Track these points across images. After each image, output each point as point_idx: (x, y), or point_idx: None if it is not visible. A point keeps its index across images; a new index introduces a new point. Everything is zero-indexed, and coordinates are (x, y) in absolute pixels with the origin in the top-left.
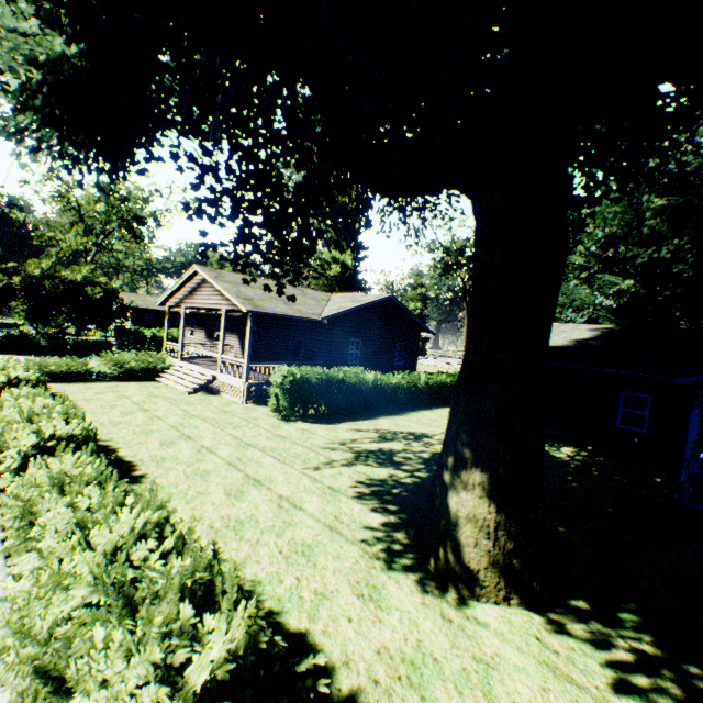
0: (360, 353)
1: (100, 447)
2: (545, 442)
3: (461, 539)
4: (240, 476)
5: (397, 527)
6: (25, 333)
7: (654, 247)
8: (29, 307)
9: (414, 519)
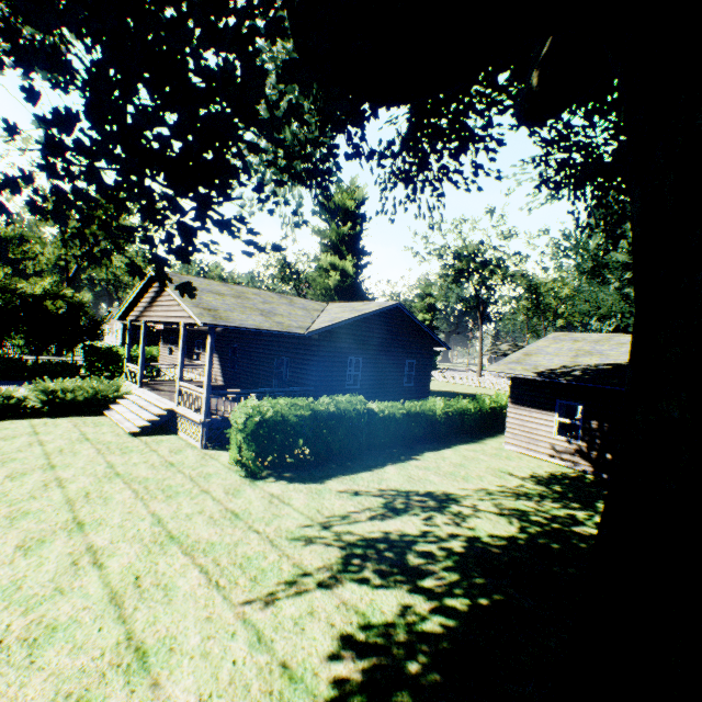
0: (361, 374)
1: None
2: None
3: None
4: (112, 639)
5: None
6: None
7: None
8: None
9: None
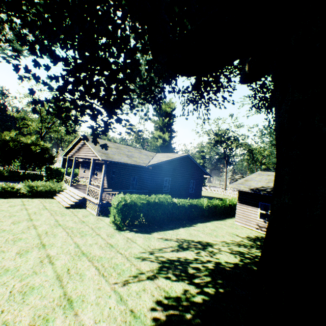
0: (170, 185)
1: None
2: None
3: None
4: (57, 294)
5: None
6: None
7: None
8: (0, 155)
9: None
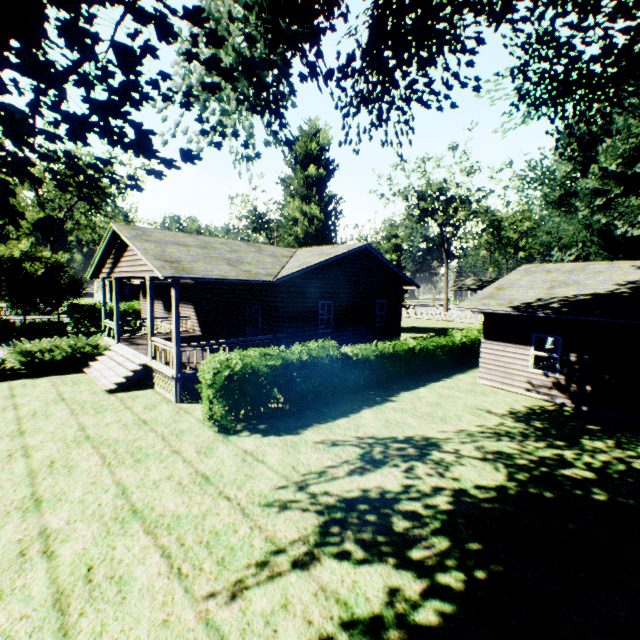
0: (333, 317)
1: None
2: (606, 436)
3: None
4: None
5: None
6: None
7: None
8: None
9: None
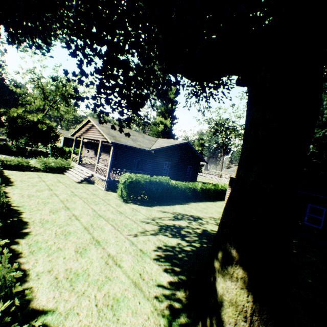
0: (169, 169)
1: (13, 210)
2: None
3: (225, 318)
4: (88, 237)
5: (178, 287)
6: (6, 144)
7: (325, 129)
8: (9, 131)
9: (190, 280)
